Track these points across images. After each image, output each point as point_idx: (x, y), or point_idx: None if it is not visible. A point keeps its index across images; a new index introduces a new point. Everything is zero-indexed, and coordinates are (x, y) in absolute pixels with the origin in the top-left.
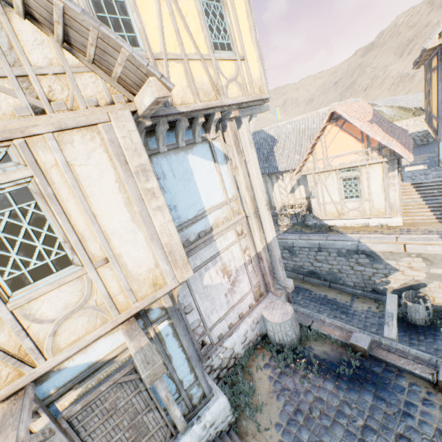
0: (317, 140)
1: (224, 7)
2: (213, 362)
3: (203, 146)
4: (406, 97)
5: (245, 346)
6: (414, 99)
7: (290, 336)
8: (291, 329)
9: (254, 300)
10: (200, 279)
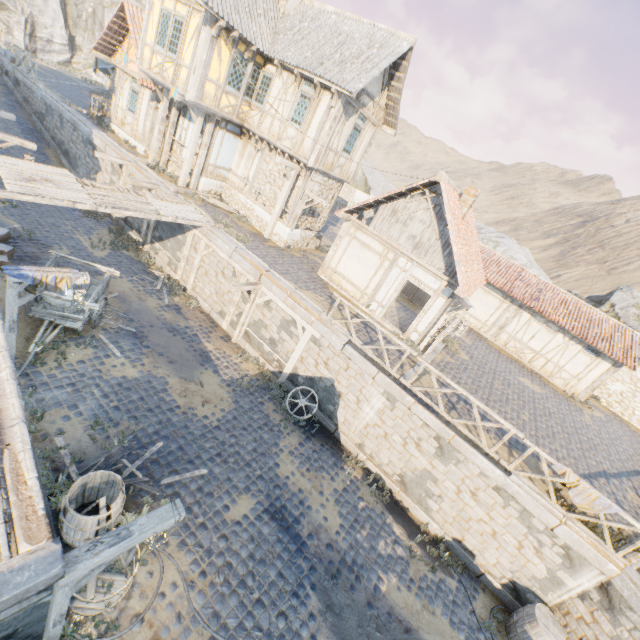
0: (121, 30)
1: None
2: None
3: None
4: (379, 177)
5: None
6: (380, 181)
7: None
8: None
9: None
10: None
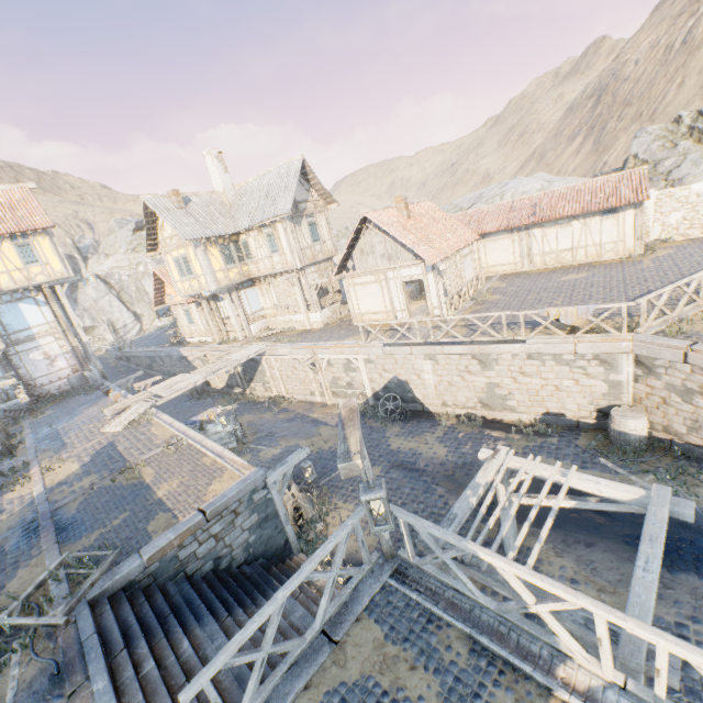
0: (161, 285)
1: (34, 247)
2: (34, 393)
3: (30, 299)
4: None
5: (60, 392)
6: None
7: (76, 385)
8: (76, 381)
9: (73, 372)
10: (28, 356)
